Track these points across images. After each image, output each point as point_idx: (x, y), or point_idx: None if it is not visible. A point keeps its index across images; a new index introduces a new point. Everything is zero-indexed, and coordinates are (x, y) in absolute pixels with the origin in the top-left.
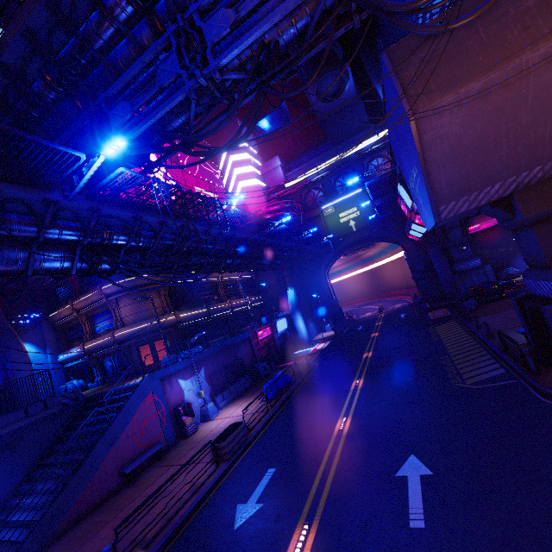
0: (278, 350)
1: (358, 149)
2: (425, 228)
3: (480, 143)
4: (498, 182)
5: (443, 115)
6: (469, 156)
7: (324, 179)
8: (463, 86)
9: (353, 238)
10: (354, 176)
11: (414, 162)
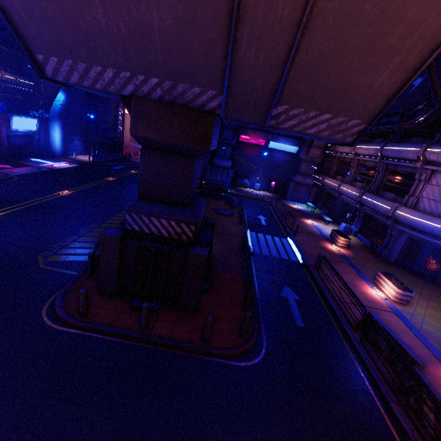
0: (2, 147)
1: None
2: None
3: None
4: (109, 66)
5: None
6: None
7: None
8: None
9: None
10: None
11: None
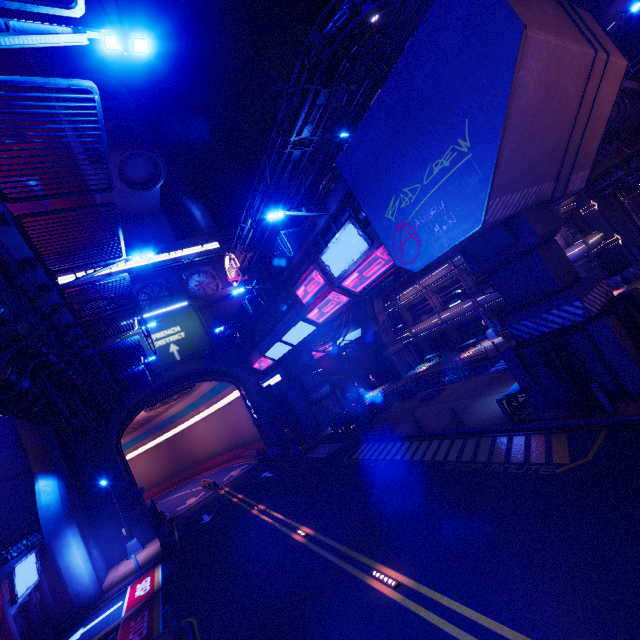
0: None
1: (176, 256)
2: (315, 326)
3: (531, 125)
4: (520, 189)
5: (533, 55)
6: (523, 137)
7: (118, 288)
8: (547, 34)
9: (175, 371)
10: (169, 289)
11: (467, 130)
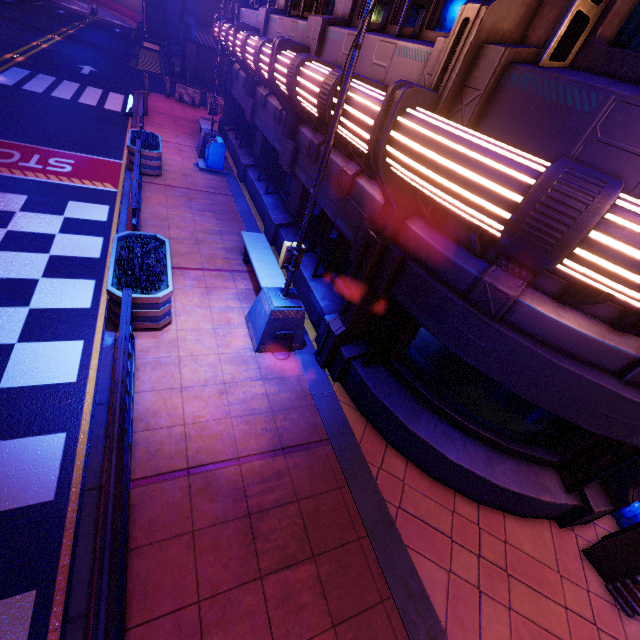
0: None
1: None
2: None
3: None
4: None
5: None
6: None
7: None
8: None
9: None
10: None
11: None
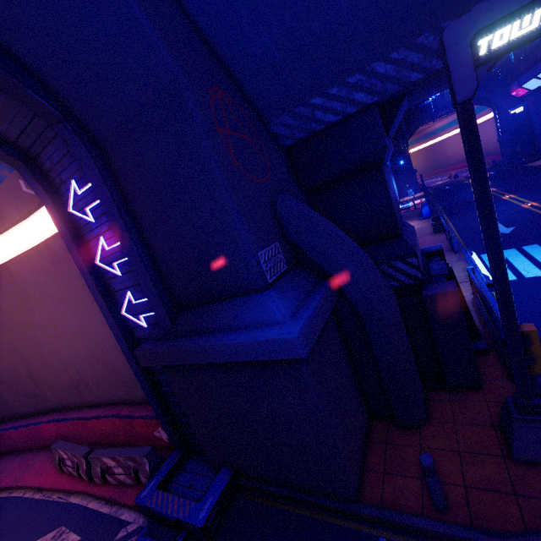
0: None
1: None
2: None
3: None
4: None
5: None
6: None
7: None
8: None
9: (447, 100)
10: None
11: None
